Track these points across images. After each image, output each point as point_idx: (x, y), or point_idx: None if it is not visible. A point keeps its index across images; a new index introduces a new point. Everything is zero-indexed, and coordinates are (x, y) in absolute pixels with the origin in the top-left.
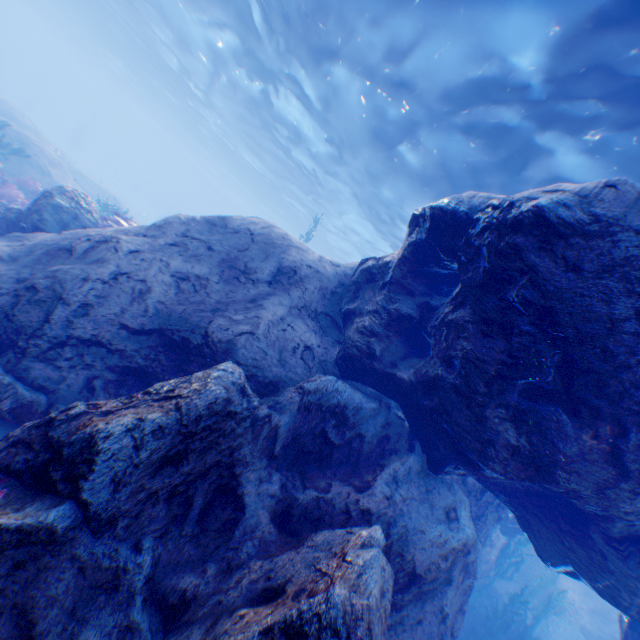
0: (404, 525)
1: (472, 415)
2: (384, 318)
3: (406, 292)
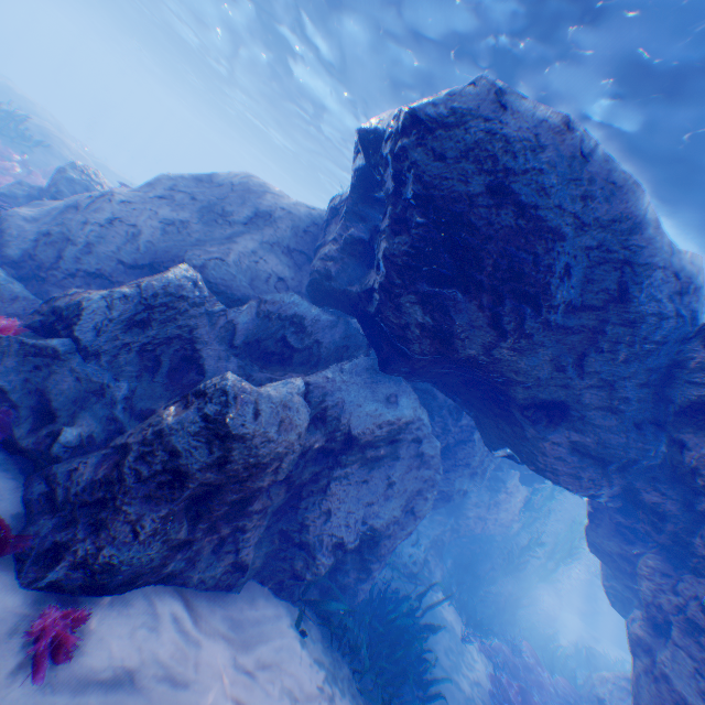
0: (341, 398)
1: (393, 306)
2: (340, 244)
3: (359, 219)
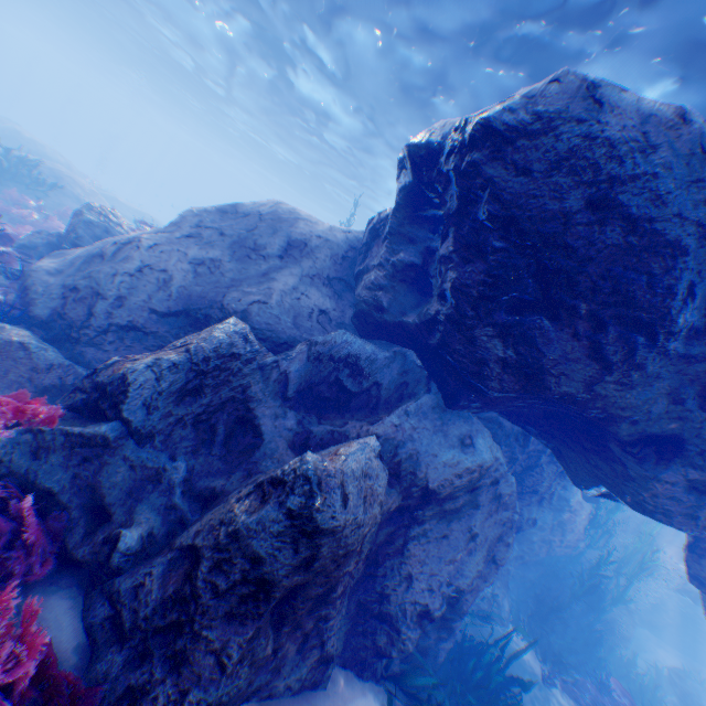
0: (413, 448)
1: (466, 340)
2: (388, 270)
3: (407, 241)
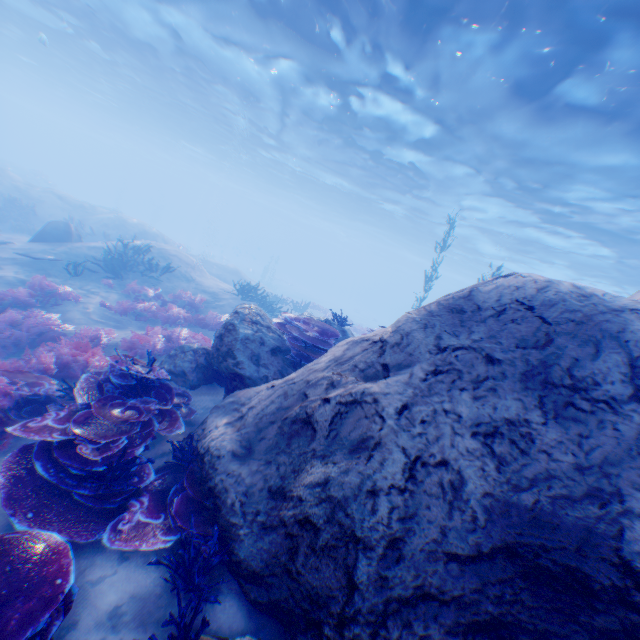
0: None
1: None
2: None
3: None
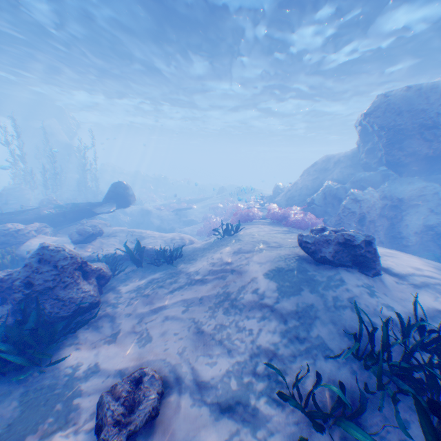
0: (389, 190)
1: (390, 157)
2: (365, 153)
3: (367, 143)
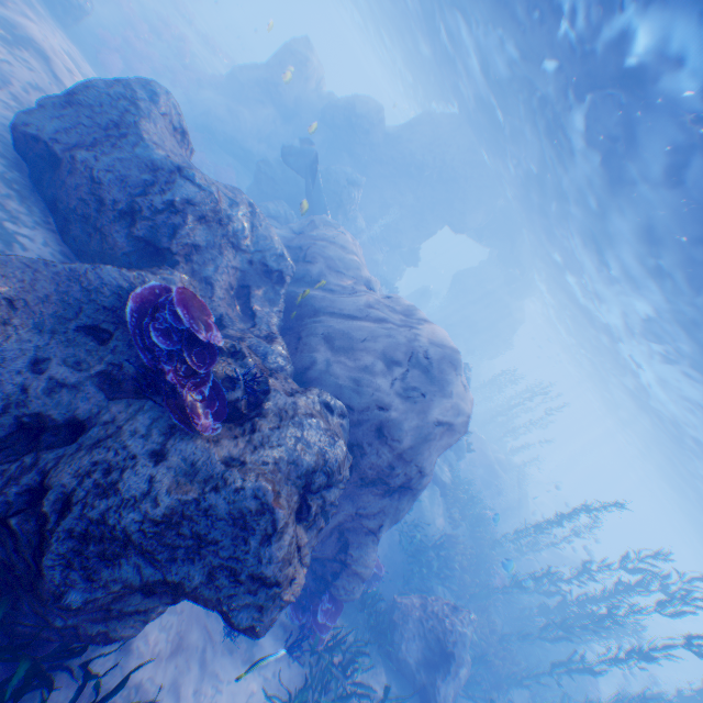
0: None
1: None
2: None
3: None
